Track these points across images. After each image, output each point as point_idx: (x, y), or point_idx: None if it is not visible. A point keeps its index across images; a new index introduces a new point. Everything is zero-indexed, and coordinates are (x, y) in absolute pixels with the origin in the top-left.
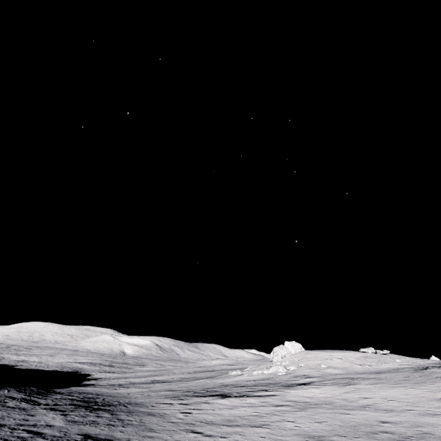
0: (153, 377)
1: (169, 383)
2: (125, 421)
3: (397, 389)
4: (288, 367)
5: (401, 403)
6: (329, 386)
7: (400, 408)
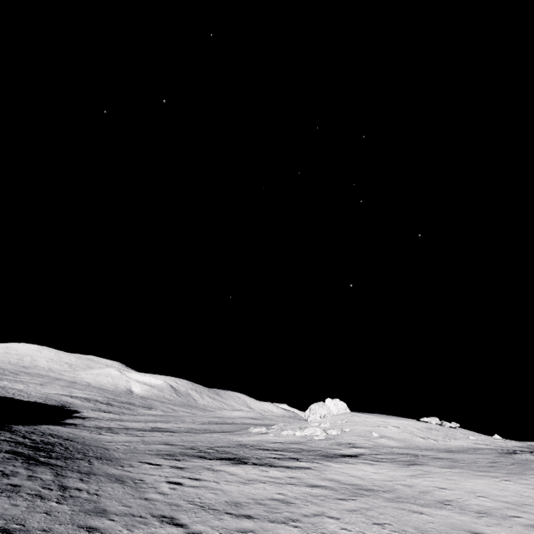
0: (155, 424)
1: (172, 433)
2: (70, 490)
3: (485, 480)
4: (328, 431)
5: (498, 503)
6: (385, 464)
7: (499, 513)
